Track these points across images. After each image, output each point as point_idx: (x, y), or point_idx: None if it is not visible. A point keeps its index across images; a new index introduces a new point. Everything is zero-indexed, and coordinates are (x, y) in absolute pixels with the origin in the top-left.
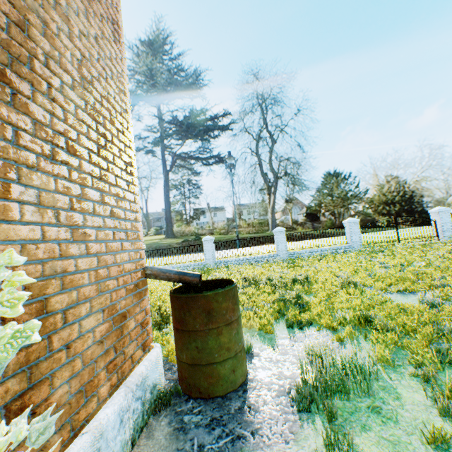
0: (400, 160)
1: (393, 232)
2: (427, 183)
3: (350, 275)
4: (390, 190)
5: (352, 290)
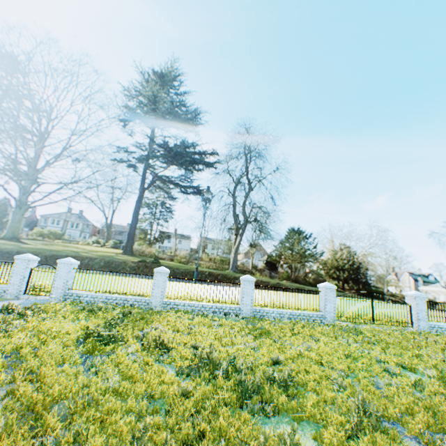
0: (362, 233)
1: (369, 309)
2: (382, 260)
3: (345, 375)
4: (350, 258)
5: (385, 443)
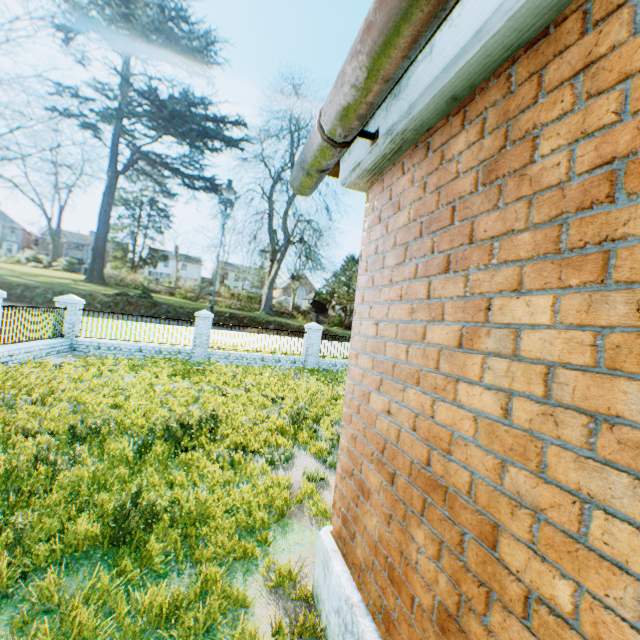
0: None
1: None
2: None
3: None
4: None
5: None
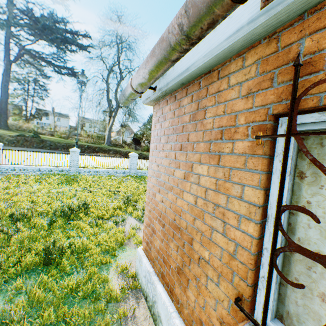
0: None
1: None
2: None
3: None
4: None
5: None
